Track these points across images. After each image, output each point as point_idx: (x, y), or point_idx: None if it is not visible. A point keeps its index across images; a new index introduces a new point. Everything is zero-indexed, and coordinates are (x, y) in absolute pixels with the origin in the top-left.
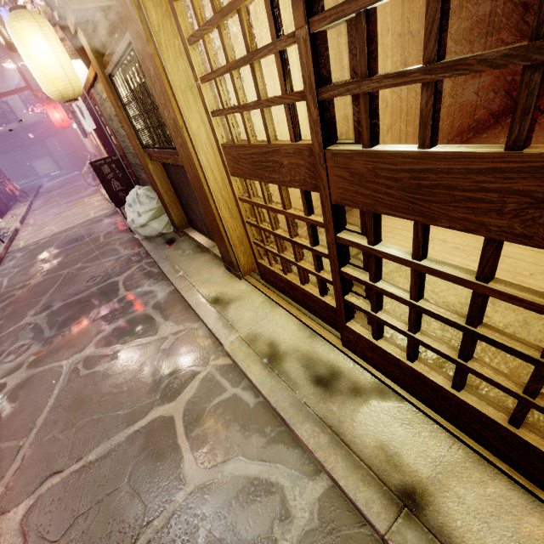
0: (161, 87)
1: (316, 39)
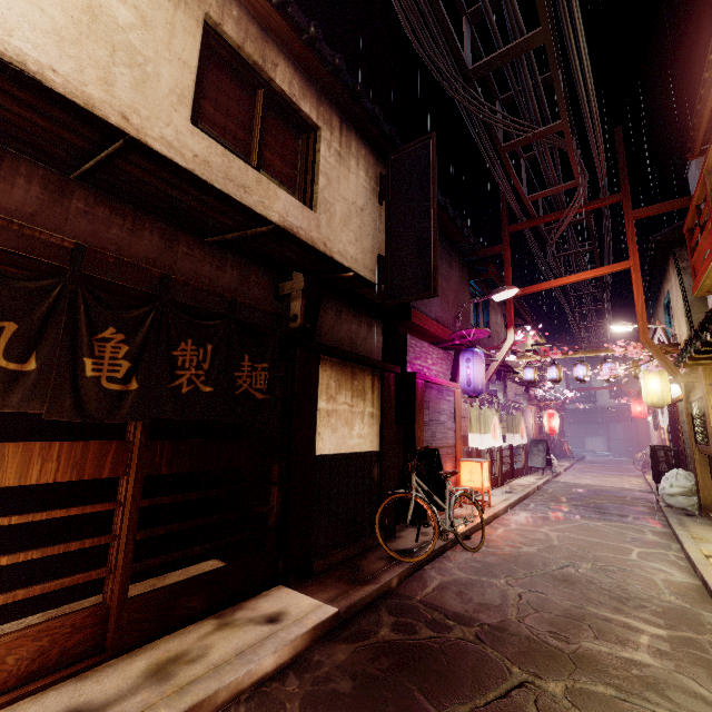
0: (708, 417)
1: None
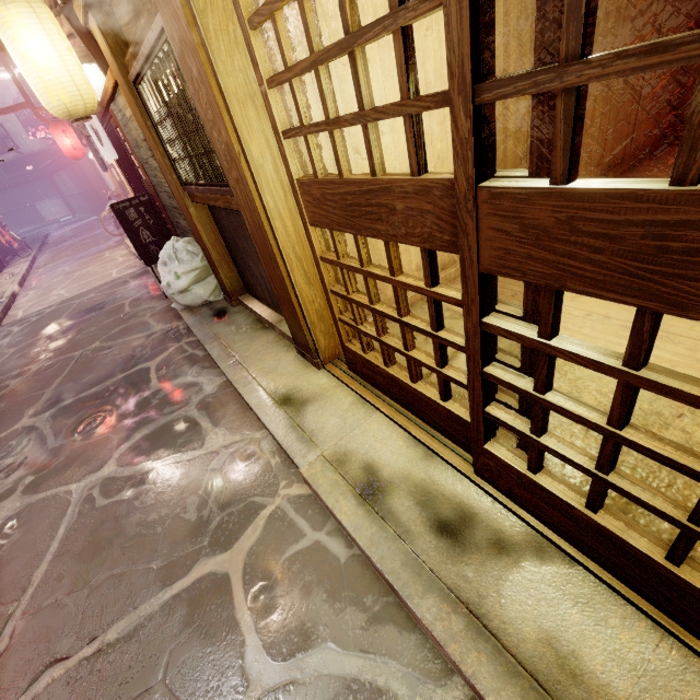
0: (209, 96)
1: None
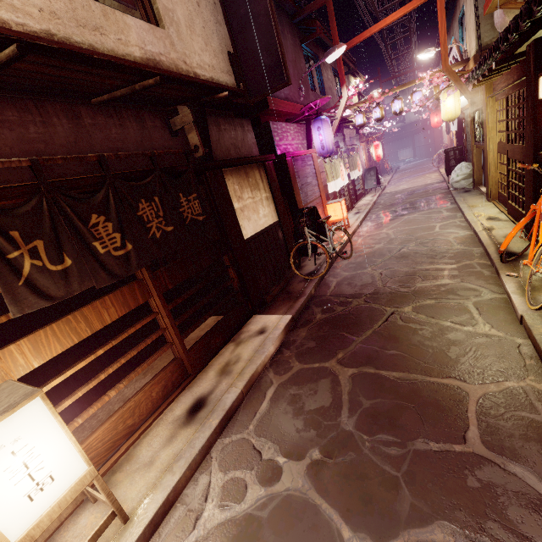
0: (485, 123)
1: (509, 122)
